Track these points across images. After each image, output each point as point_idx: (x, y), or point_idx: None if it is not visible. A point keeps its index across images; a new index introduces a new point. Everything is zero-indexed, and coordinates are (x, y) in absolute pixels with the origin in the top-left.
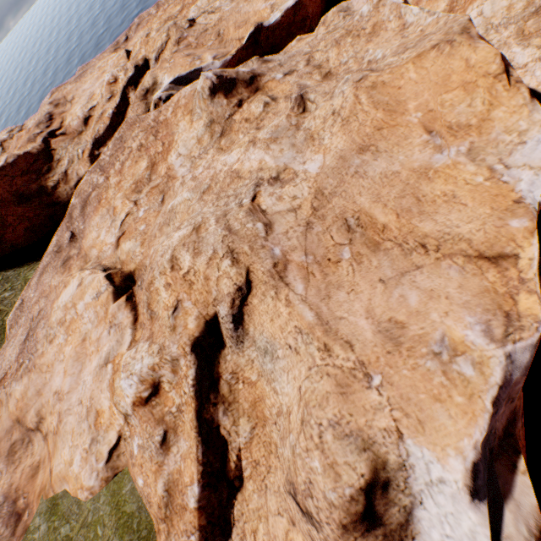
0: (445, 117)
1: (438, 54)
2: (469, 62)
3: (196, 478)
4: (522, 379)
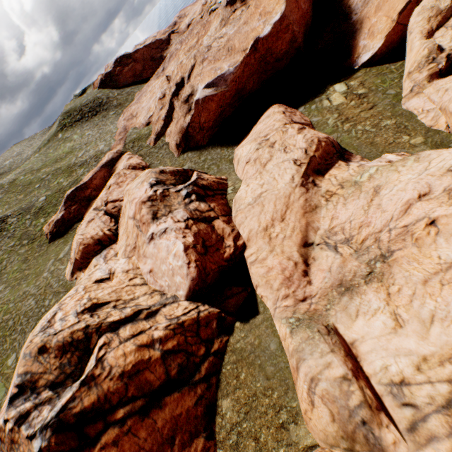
0: (266, 10)
1: None
2: None
3: (164, 113)
4: (229, 76)
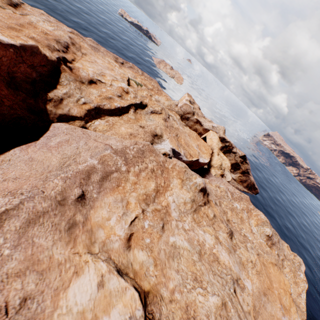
0: (282, 299)
1: (277, 269)
2: (284, 281)
3: None
4: None
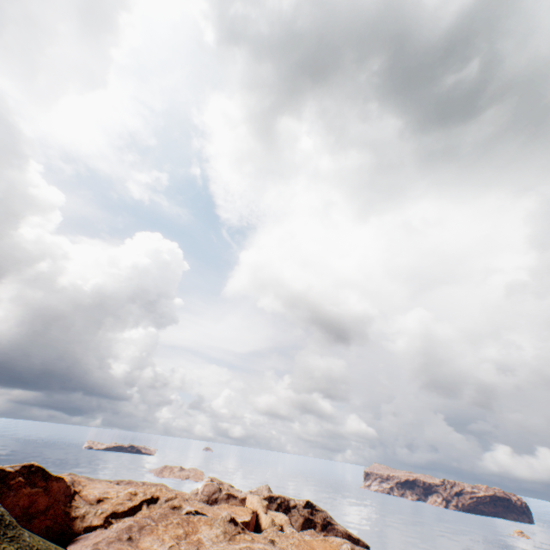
0: None
1: (321, 540)
2: (330, 545)
3: None
4: None
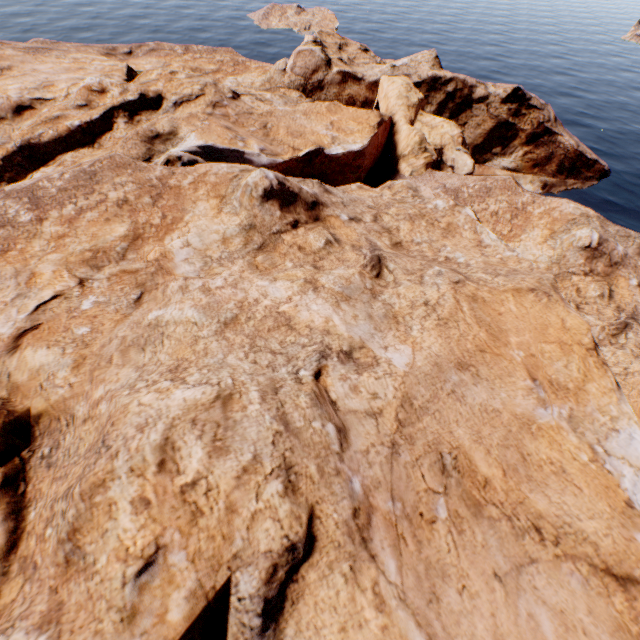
0: (546, 368)
1: (536, 299)
2: (565, 323)
3: None
4: None
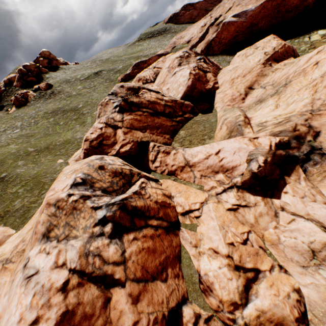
0: None
1: None
2: None
3: (201, 34)
4: (250, 12)
